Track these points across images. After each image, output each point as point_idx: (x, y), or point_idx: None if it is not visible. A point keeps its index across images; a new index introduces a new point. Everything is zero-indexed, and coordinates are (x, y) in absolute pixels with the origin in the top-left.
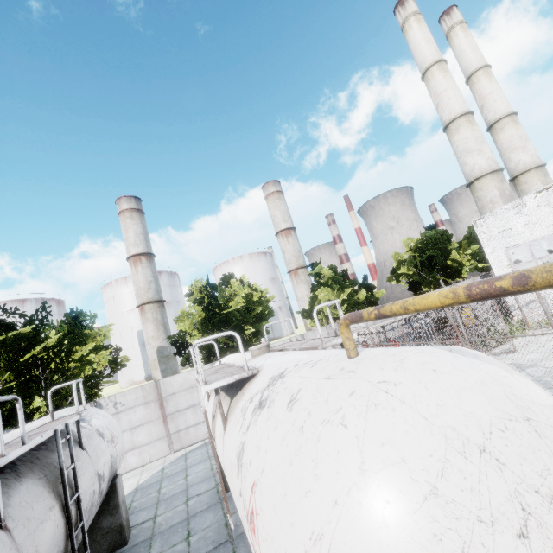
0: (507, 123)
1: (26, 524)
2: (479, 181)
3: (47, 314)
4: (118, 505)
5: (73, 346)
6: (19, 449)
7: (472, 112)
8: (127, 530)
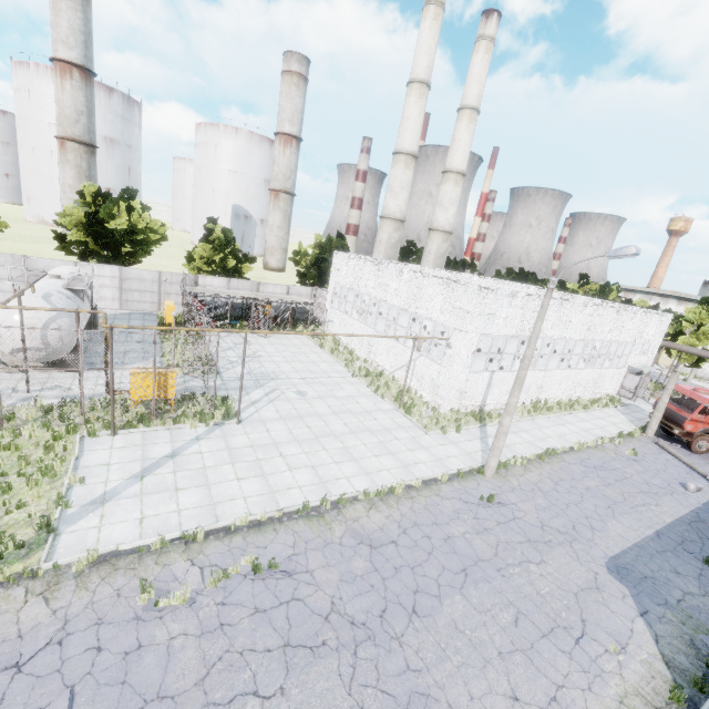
0: (451, 179)
1: None
2: (383, 221)
3: None
4: None
5: None
6: None
7: (414, 155)
8: None
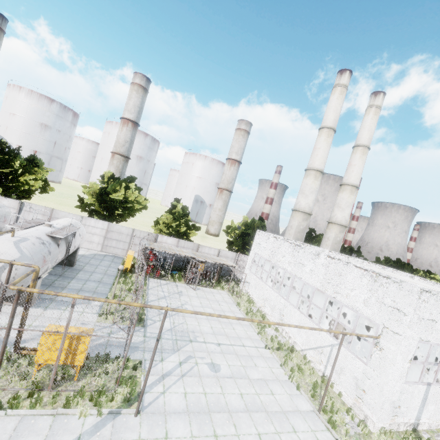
0: (347, 189)
1: None
2: (295, 212)
3: (18, 153)
4: None
5: (26, 172)
6: None
7: (322, 171)
8: None
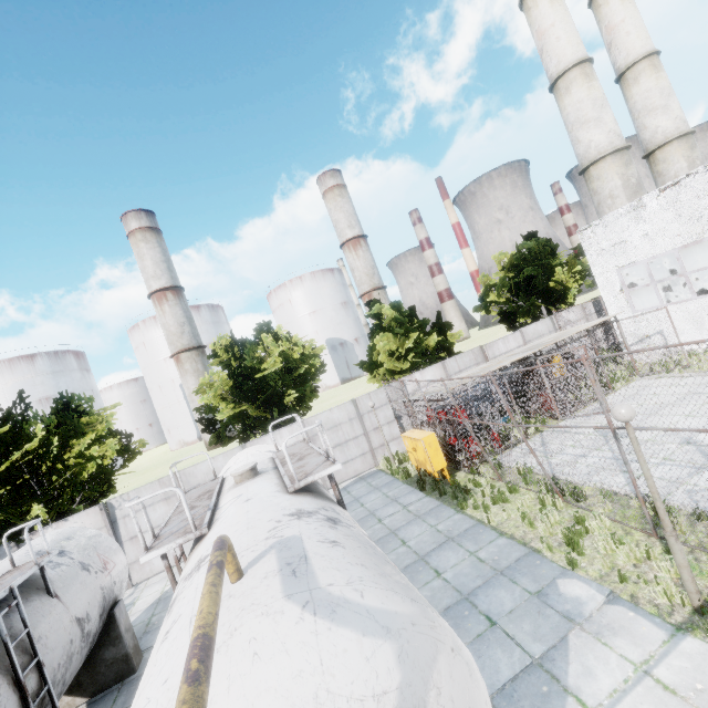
0: (644, 69)
1: None
2: (596, 167)
3: (26, 407)
4: (121, 635)
5: (69, 439)
6: None
7: (590, 59)
8: (136, 658)
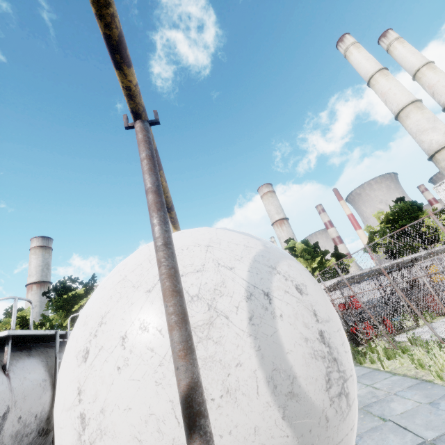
0: None
1: (22, 379)
2: (440, 153)
3: (94, 282)
4: None
5: None
6: (25, 330)
7: (419, 100)
8: None
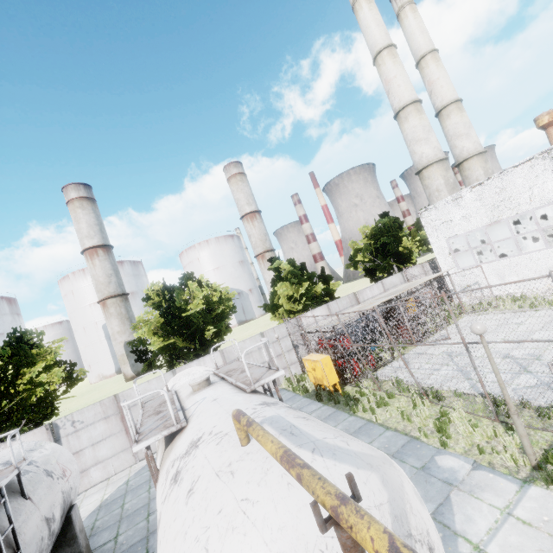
0: (453, 110)
1: None
2: (427, 170)
3: None
4: (76, 536)
5: (21, 368)
6: None
7: (420, 100)
8: None
